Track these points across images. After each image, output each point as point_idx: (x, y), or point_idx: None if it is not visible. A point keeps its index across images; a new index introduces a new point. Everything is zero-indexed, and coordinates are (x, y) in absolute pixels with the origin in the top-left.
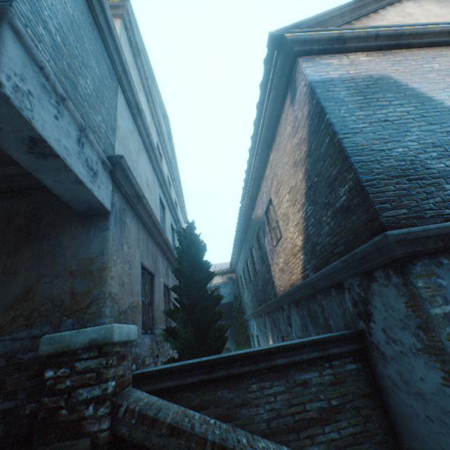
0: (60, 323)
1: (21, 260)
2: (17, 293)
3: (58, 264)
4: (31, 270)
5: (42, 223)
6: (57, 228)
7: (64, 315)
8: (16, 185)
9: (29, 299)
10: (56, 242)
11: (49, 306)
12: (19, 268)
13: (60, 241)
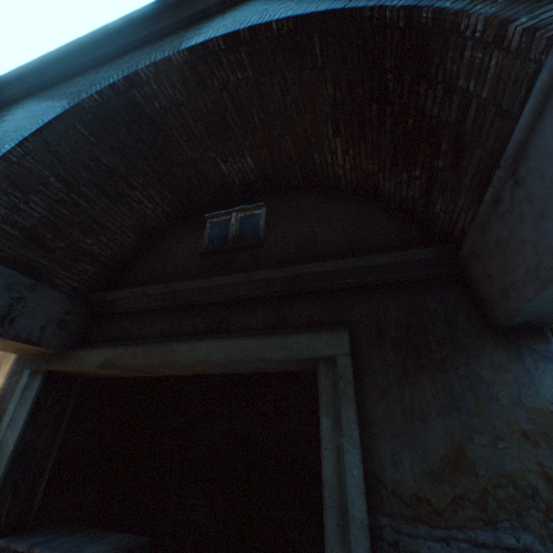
0: (548, 534)
1: (422, 396)
2: (441, 454)
3: (489, 413)
4: (447, 416)
5: (430, 338)
6: (458, 349)
7: (549, 518)
8: (373, 279)
9: (466, 469)
10: (468, 372)
11: (510, 491)
12: (425, 410)
13: (474, 371)
